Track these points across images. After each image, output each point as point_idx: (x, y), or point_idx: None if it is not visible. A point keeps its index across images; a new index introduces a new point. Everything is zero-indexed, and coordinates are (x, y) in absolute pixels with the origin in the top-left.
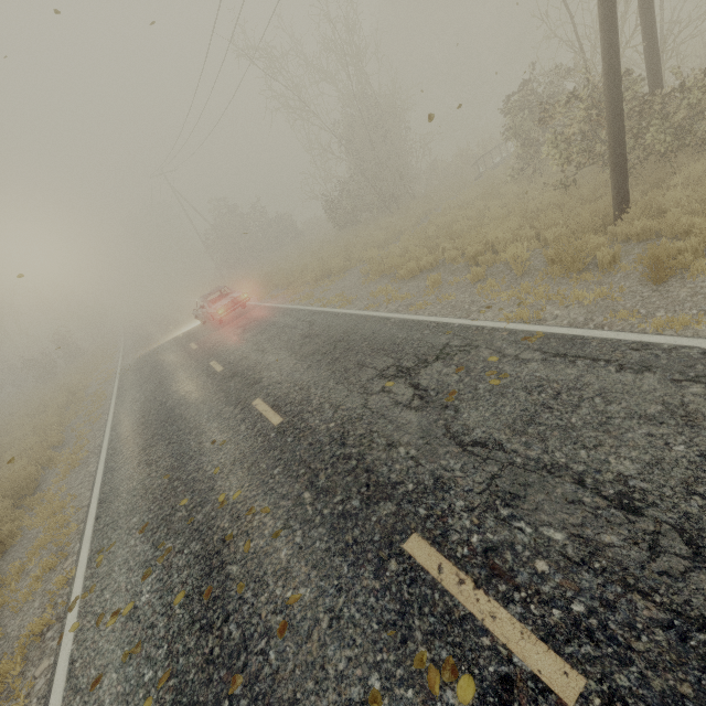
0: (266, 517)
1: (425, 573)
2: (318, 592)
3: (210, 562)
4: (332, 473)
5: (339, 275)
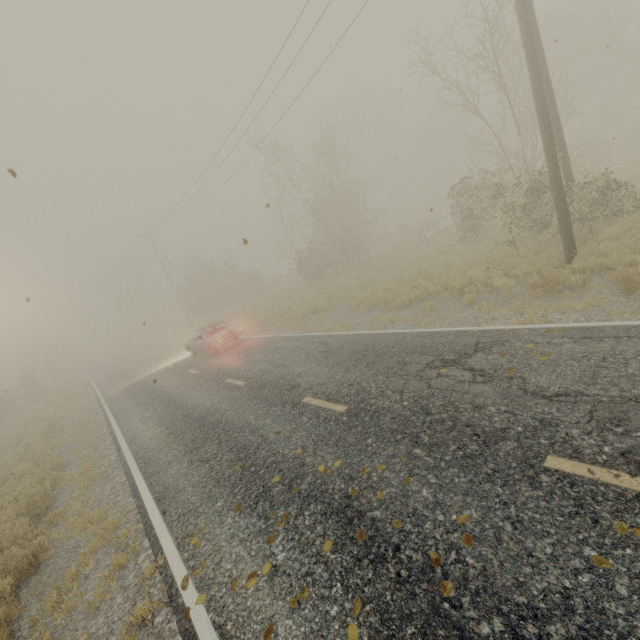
0: (385, 473)
1: (579, 477)
2: (484, 510)
3: (343, 514)
4: (433, 433)
5: (325, 311)
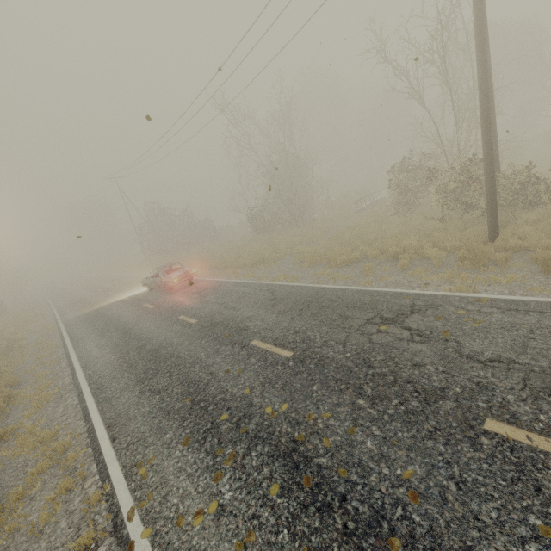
0: (330, 420)
1: (518, 442)
2: (428, 467)
3: (290, 458)
4: (376, 386)
5: (272, 262)
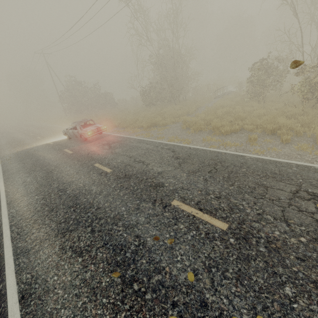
0: None
1: None
2: None
3: None
4: None
5: (162, 126)
